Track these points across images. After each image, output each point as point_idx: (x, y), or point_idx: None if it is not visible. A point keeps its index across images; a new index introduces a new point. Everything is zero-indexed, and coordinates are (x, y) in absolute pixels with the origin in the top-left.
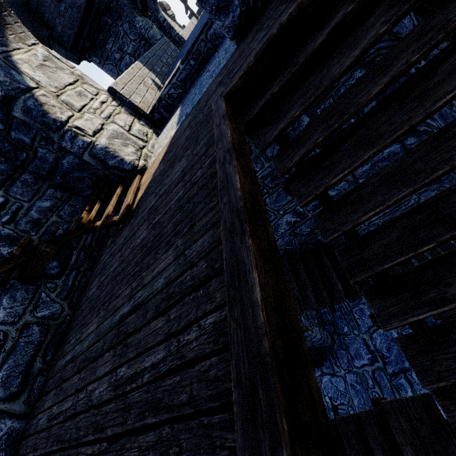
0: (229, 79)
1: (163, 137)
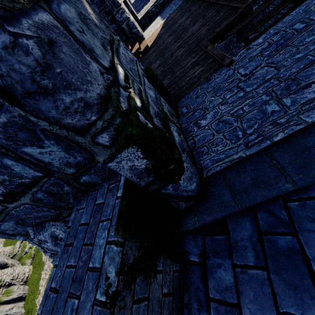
0: None
1: (151, 29)
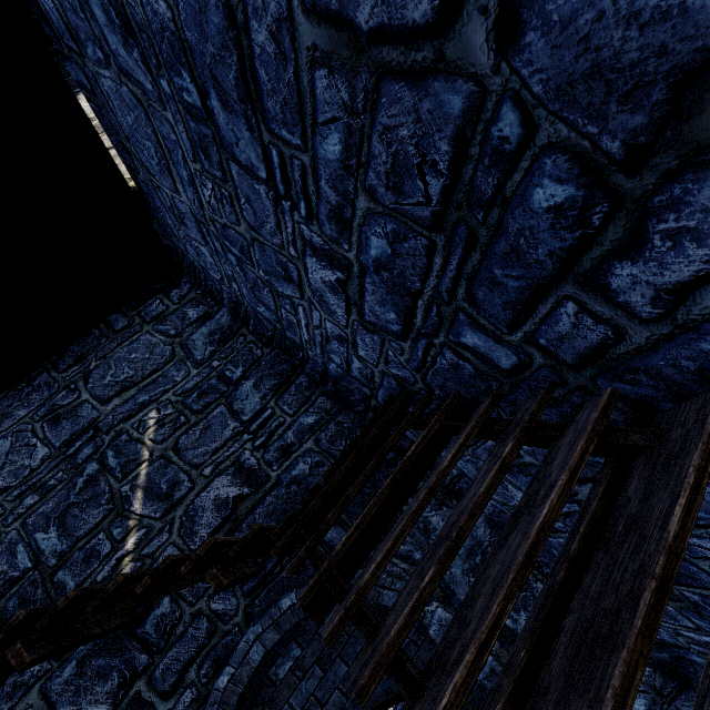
0: None
1: None
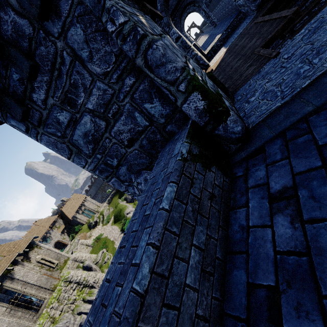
0: (258, 17)
1: (216, 58)
